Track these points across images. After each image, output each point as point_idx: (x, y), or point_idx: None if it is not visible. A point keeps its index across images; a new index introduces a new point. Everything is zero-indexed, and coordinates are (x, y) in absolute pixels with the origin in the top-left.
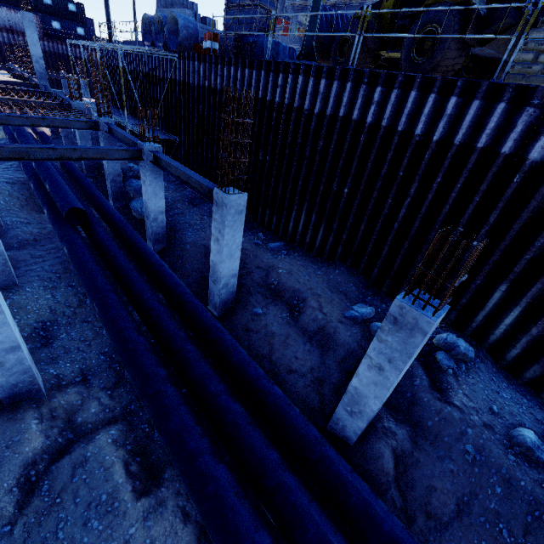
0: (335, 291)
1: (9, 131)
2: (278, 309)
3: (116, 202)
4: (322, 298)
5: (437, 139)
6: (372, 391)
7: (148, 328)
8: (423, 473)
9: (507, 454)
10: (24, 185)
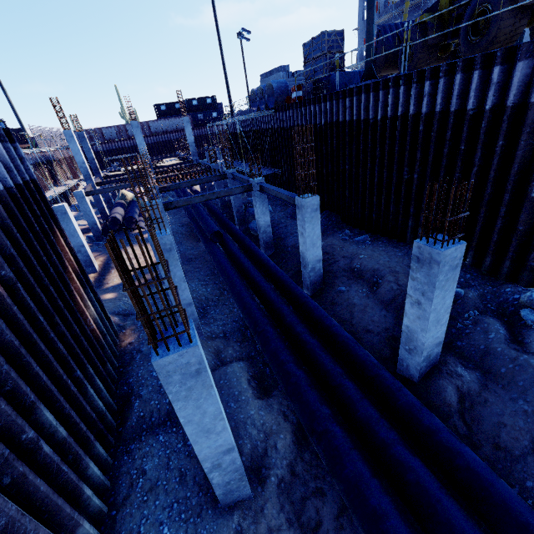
0: None
1: (179, 194)
2: (359, 286)
3: (240, 227)
4: (400, 274)
5: (489, 108)
6: (418, 325)
7: (259, 298)
8: (492, 410)
9: None
10: (188, 226)
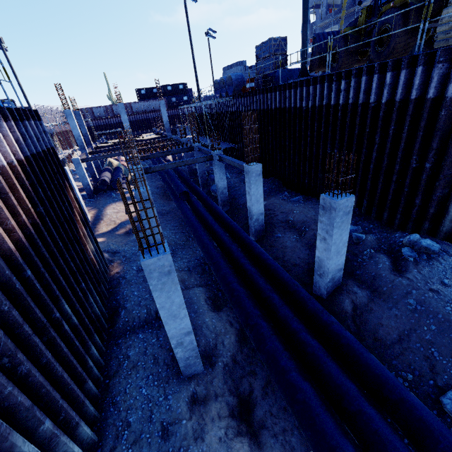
0: None
1: (155, 163)
2: (291, 234)
3: (203, 189)
4: None
5: (385, 102)
6: (325, 255)
7: (215, 241)
8: (375, 316)
9: (446, 307)
10: (162, 188)
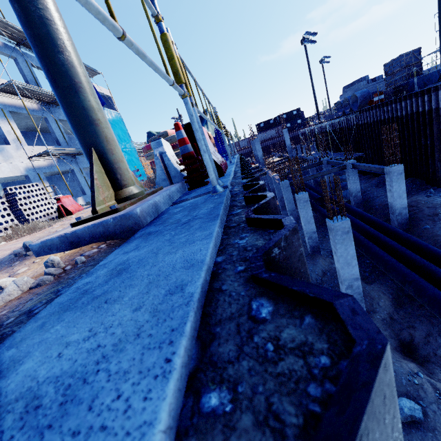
0: None
1: None
2: None
3: None
4: None
5: None
6: None
7: (358, 232)
8: None
9: None
10: None
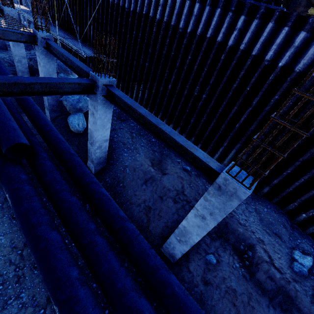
0: (271, 234)
1: None
2: (229, 256)
3: (52, 113)
4: (267, 246)
5: None
6: None
7: None
8: None
9: None
10: None
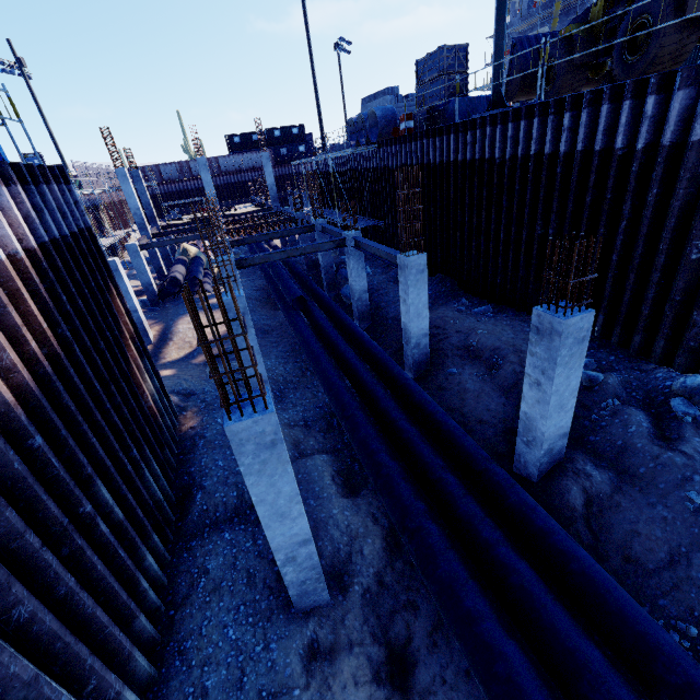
0: None
1: (254, 250)
2: (474, 368)
3: (329, 293)
4: (526, 354)
5: (642, 147)
6: (538, 411)
7: (349, 379)
8: (625, 517)
9: None
10: (264, 290)
